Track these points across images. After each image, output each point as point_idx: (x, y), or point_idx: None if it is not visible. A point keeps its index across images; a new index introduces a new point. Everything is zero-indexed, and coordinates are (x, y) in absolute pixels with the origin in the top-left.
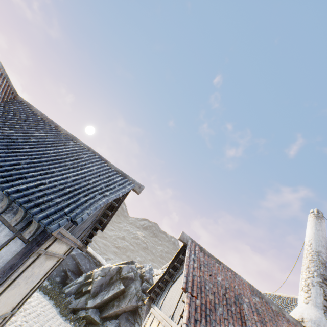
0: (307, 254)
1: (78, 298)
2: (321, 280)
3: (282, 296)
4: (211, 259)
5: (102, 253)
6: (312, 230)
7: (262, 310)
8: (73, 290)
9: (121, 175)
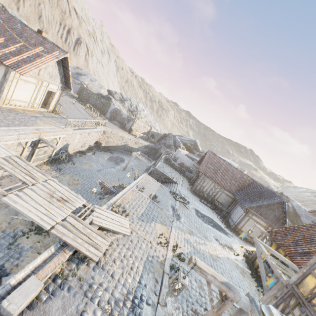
0: None
1: None
2: None
3: None
4: None
5: None
6: None
7: None
8: None
9: (279, 196)
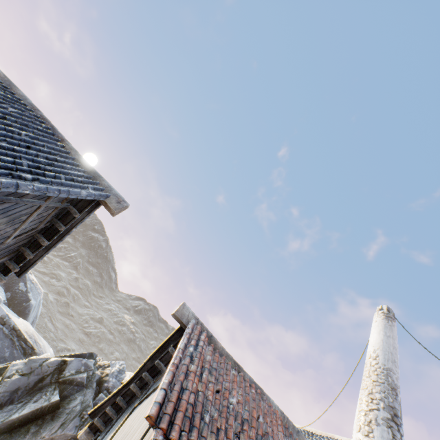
0: (370, 372)
1: None
2: (389, 416)
3: (316, 434)
4: (225, 361)
5: (58, 338)
6: (380, 335)
7: None
8: None
9: (86, 171)
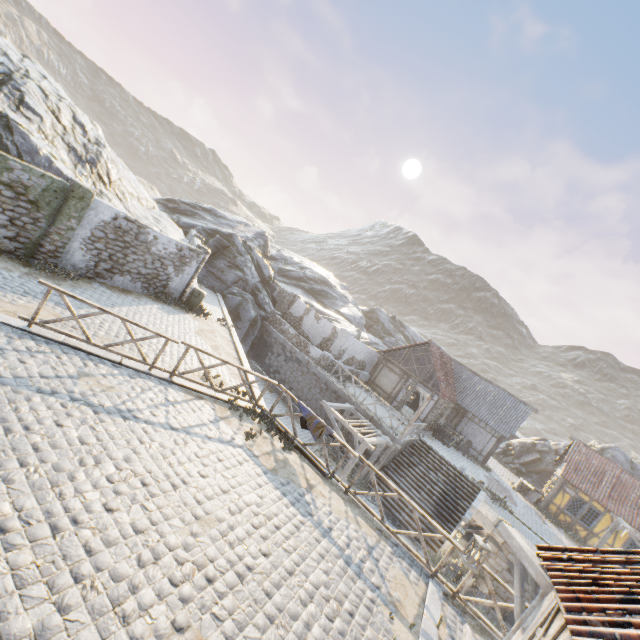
0: None
1: (506, 457)
2: None
3: None
4: (592, 452)
5: None
6: None
7: (626, 481)
8: (500, 452)
9: (523, 403)
